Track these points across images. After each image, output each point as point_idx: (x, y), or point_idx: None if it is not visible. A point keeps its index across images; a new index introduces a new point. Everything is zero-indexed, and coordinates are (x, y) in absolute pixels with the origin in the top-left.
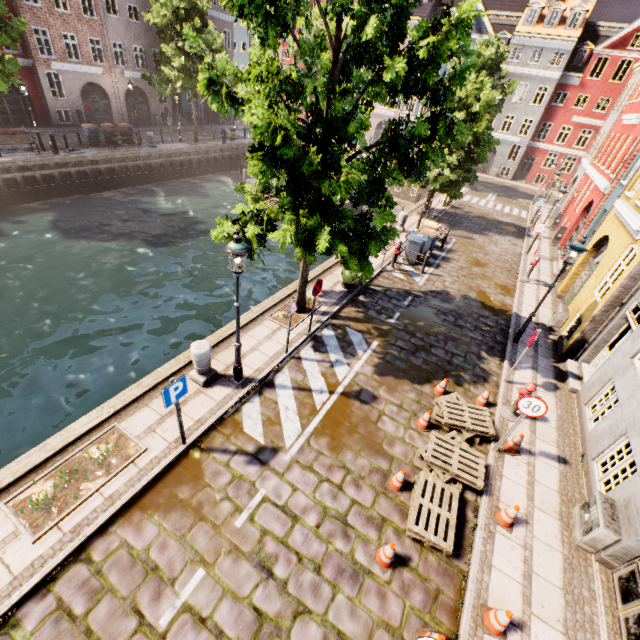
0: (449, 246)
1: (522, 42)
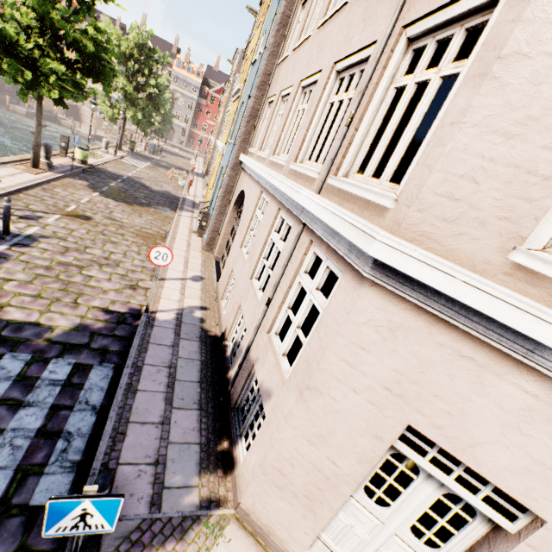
0: (164, 155)
1: (177, 75)
